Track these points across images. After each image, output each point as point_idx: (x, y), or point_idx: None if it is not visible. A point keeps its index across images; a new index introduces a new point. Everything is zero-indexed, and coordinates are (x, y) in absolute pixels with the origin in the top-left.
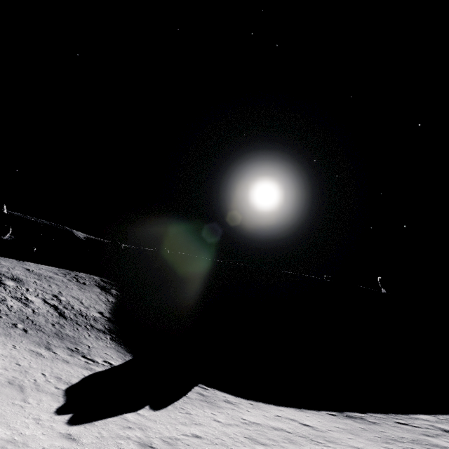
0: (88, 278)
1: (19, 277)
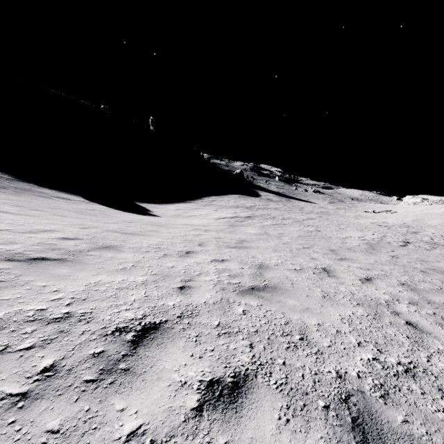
0: None
1: None
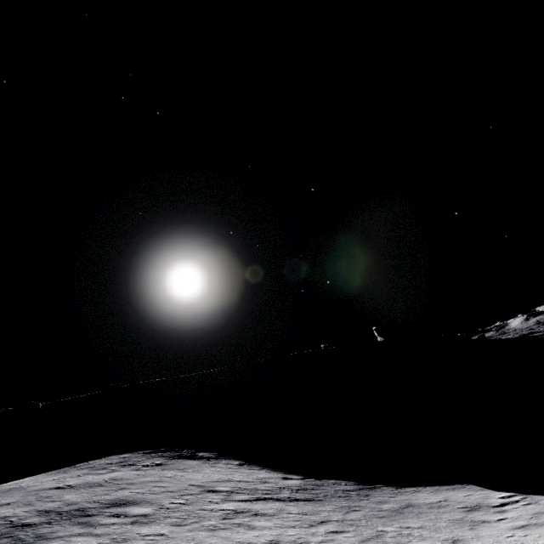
0: (130, 458)
1: (106, 499)
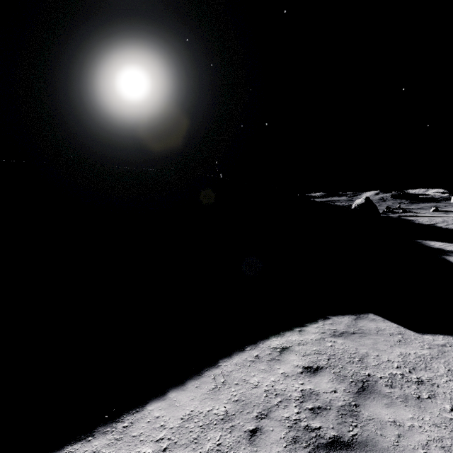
0: None
1: None
